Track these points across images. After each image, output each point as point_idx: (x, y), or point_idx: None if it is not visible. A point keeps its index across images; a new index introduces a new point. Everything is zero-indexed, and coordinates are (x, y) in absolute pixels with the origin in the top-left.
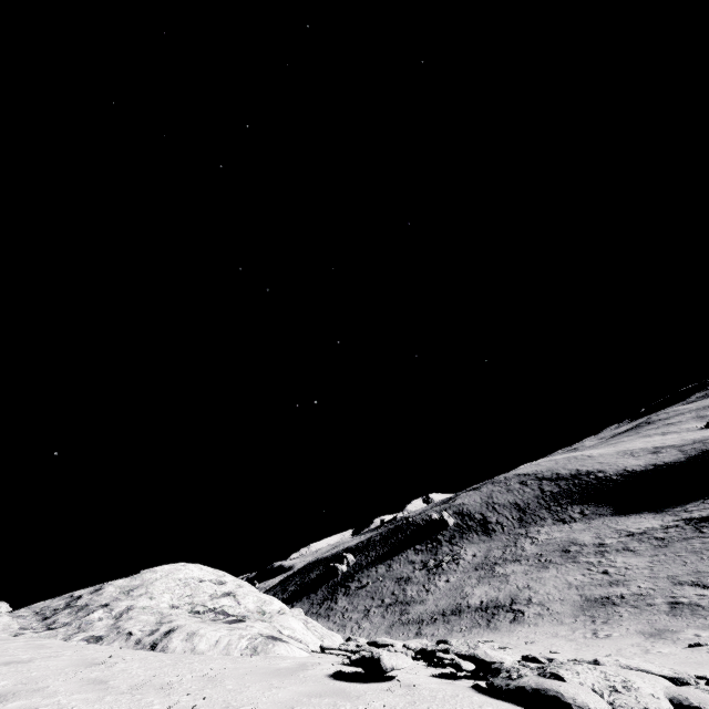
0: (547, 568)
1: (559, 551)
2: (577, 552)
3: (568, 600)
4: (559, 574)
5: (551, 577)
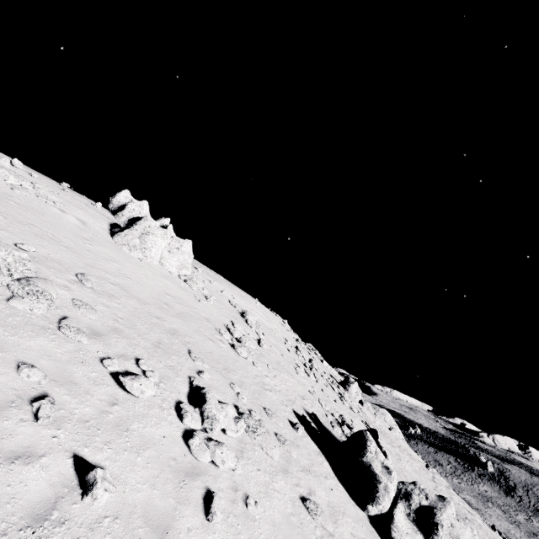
0: (511, 524)
1: (532, 531)
2: (538, 538)
3: (497, 527)
4: (511, 528)
5: (505, 524)
